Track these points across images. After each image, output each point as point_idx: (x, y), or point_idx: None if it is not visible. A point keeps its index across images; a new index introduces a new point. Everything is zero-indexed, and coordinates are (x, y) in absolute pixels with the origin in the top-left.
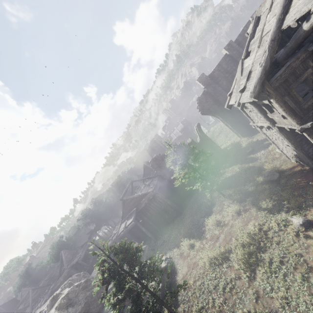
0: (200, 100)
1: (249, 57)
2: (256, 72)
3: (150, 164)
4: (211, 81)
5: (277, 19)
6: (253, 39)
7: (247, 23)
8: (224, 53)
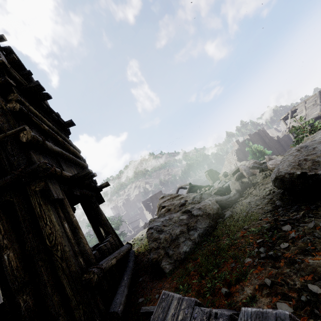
0: (236, 151)
1: (298, 115)
2: (318, 108)
3: (208, 172)
4: (242, 145)
5: (319, 99)
6: (295, 113)
7: (255, 132)
8: (245, 138)
